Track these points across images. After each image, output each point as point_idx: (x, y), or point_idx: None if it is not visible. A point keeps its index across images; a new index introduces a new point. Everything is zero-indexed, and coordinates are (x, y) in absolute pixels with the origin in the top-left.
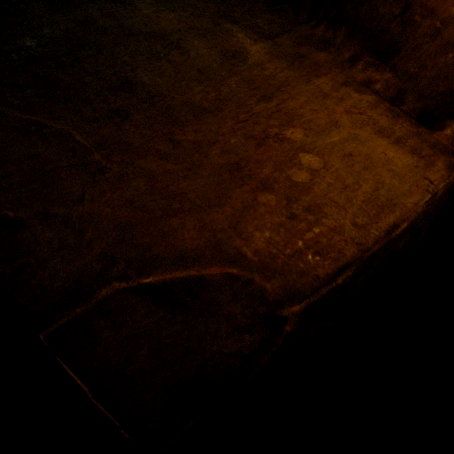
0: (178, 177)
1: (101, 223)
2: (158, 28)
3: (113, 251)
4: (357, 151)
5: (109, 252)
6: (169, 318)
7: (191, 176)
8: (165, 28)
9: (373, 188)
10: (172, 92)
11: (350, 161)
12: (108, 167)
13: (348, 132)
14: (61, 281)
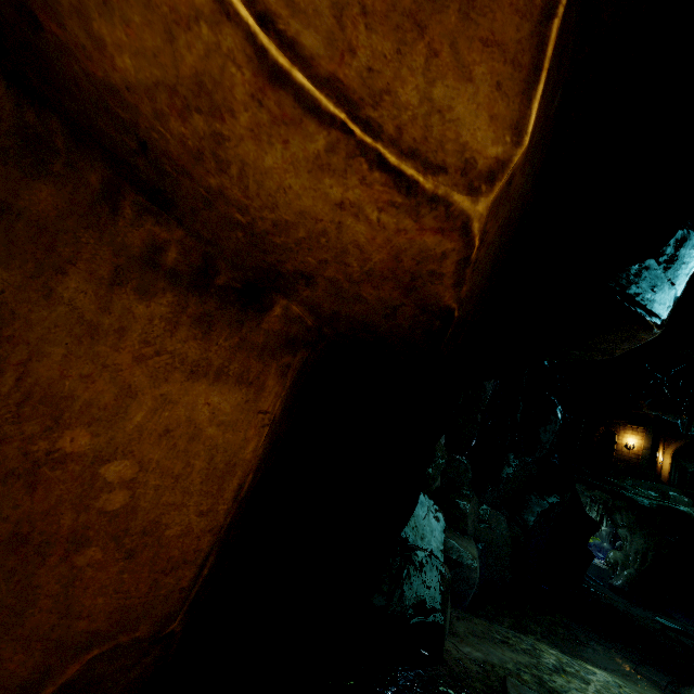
0: None
1: None
2: None
3: None
4: (174, 420)
5: None
6: None
7: None
8: None
9: (208, 460)
10: None
11: (170, 441)
12: None
13: (152, 396)
14: None
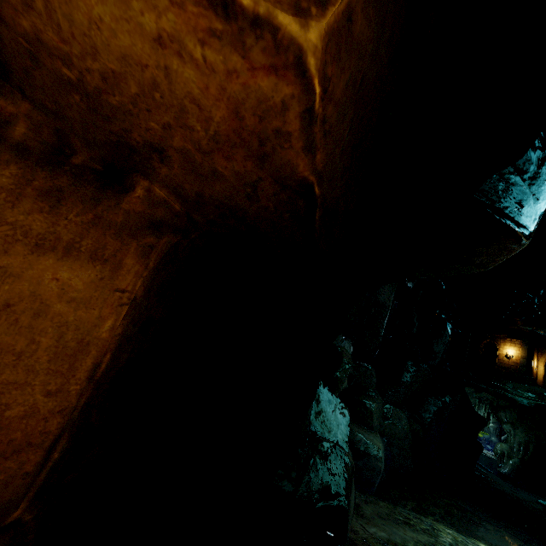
0: None
1: None
2: None
3: None
4: (16, 295)
5: None
6: None
7: None
8: None
9: (56, 337)
10: None
11: (10, 316)
12: None
13: None
14: None
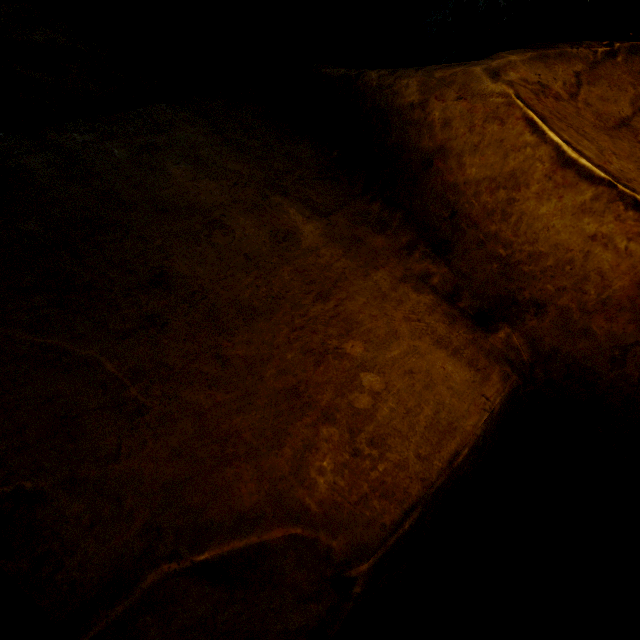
0: (230, 411)
1: (143, 484)
2: (197, 200)
3: (159, 520)
4: (418, 367)
5: (154, 523)
6: (226, 598)
7: (245, 408)
8: (205, 200)
9: (434, 410)
10: (216, 286)
11: (411, 379)
12: (148, 405)
13: (408, 344)
14: (95, 569)
